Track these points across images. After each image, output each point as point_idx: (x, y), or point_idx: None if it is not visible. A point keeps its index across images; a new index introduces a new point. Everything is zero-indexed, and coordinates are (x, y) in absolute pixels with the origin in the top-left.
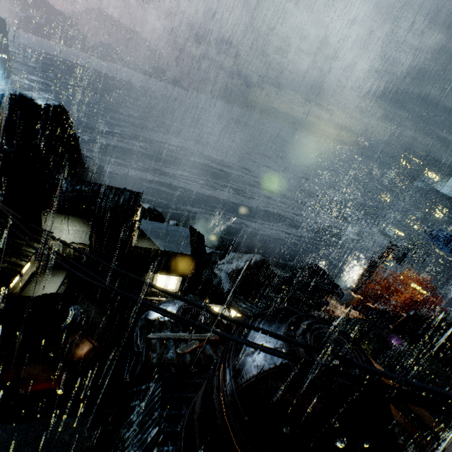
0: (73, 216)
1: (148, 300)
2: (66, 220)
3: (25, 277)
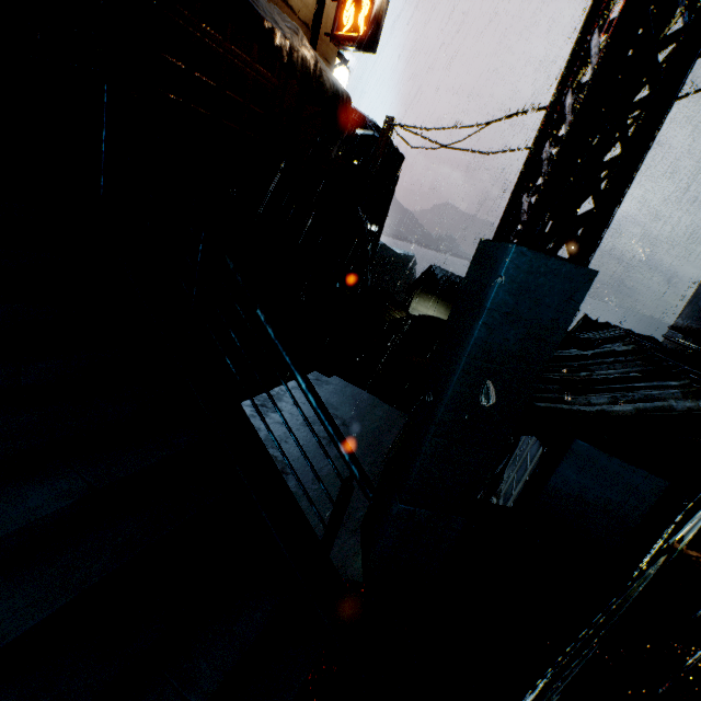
0: (443, 301)
1: None
2: (434, 304)
3: None
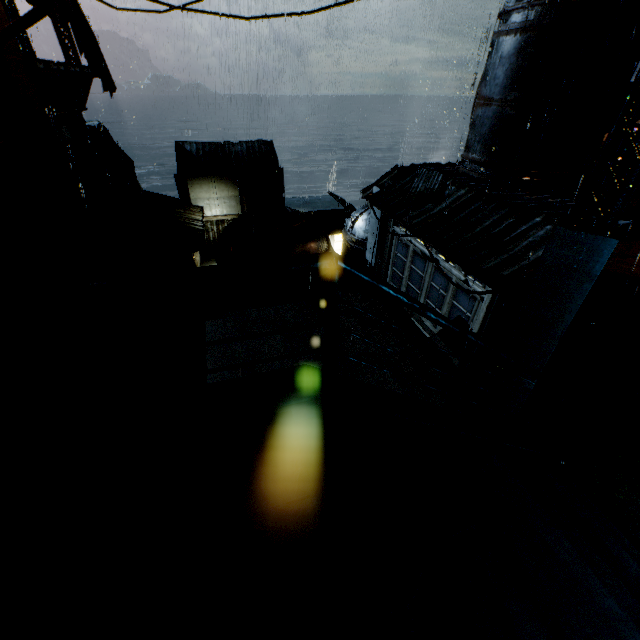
0: (219, 178)
1: None
2: (212, 186)
3: (197, 259)
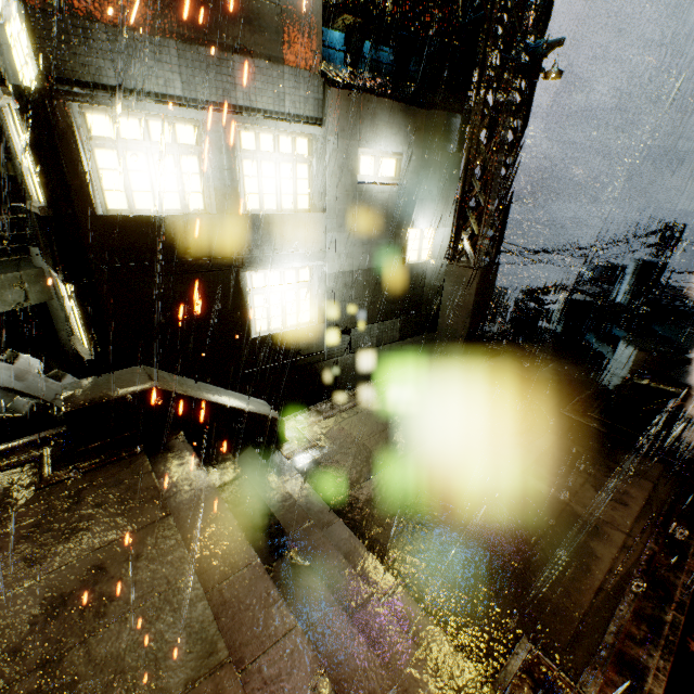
0: None
1: None
2: None
3: None
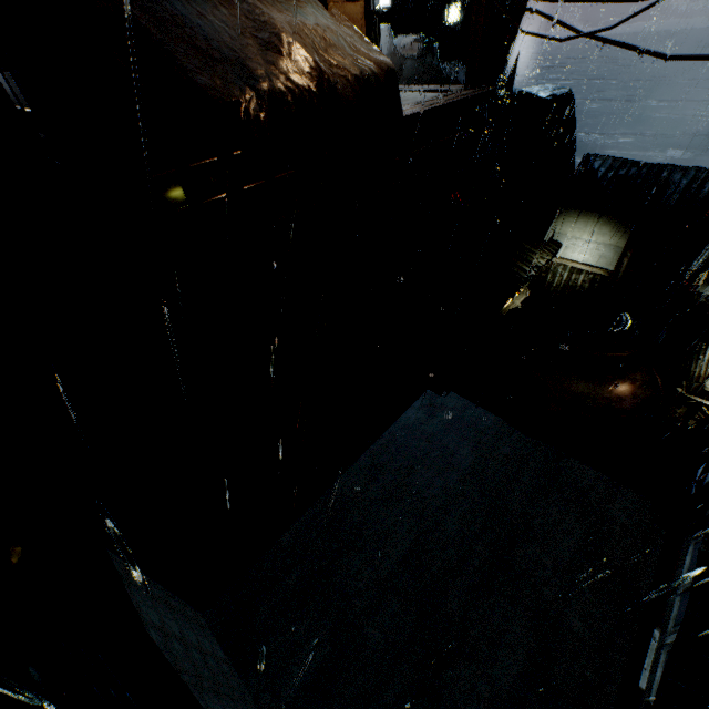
0: (606, 217)
1: (689, 402)
2: (591, 224)
3: (516, 302)
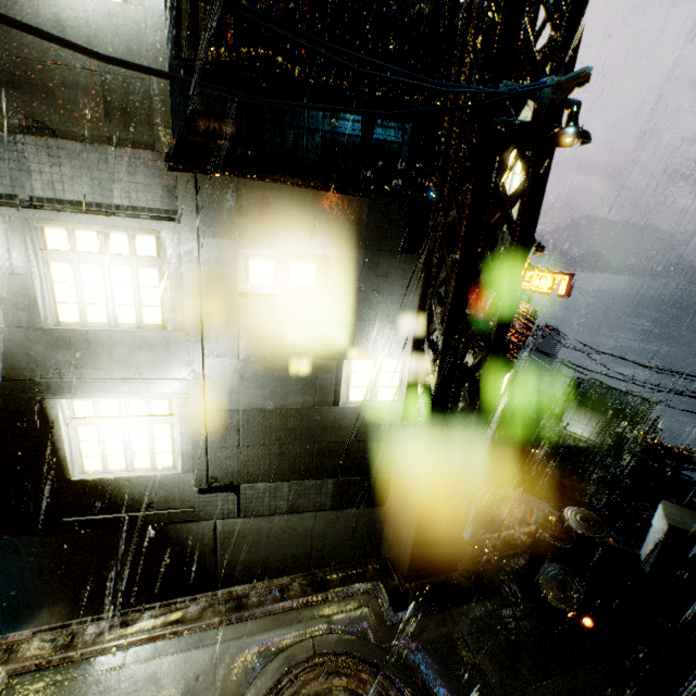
0: (592, 412)
1: None
2: (584, 414)
3: (541, 452)
